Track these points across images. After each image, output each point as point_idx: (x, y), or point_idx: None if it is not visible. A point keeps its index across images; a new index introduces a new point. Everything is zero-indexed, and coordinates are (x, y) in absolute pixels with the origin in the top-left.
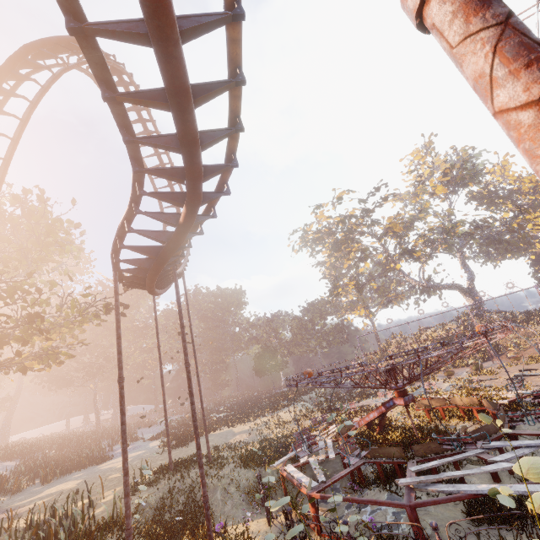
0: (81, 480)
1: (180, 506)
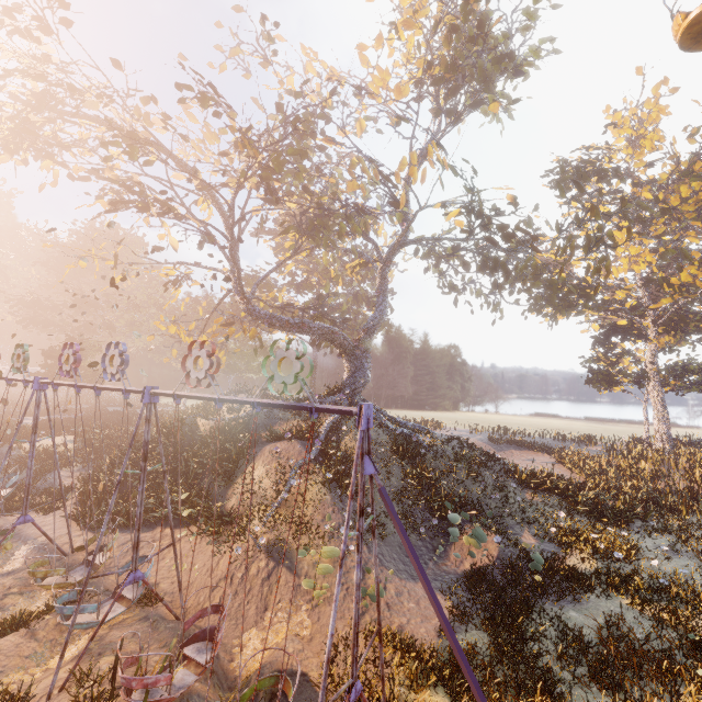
0: None
1: None
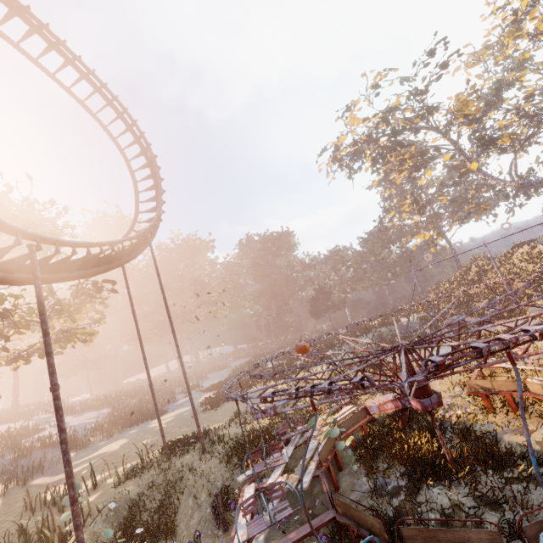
0: (127, 440)
1: (155, 506)
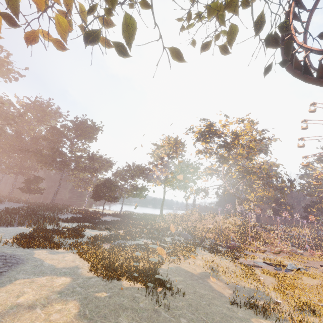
0: None
1: None
